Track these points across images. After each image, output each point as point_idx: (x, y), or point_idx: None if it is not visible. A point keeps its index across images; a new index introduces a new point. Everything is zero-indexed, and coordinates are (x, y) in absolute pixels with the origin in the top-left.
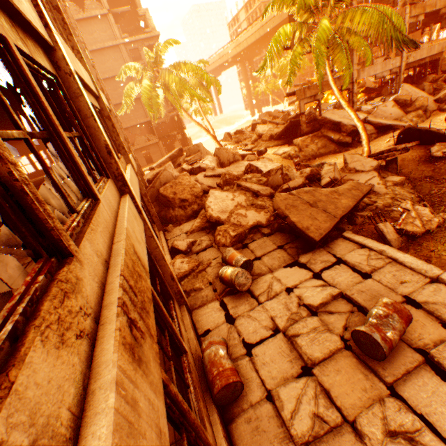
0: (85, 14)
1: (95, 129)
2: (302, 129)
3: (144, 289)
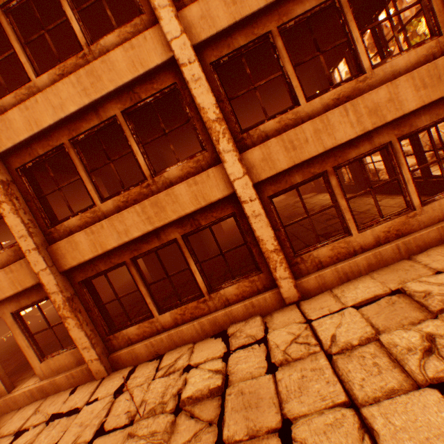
0: None
1: None
2: None
3: None
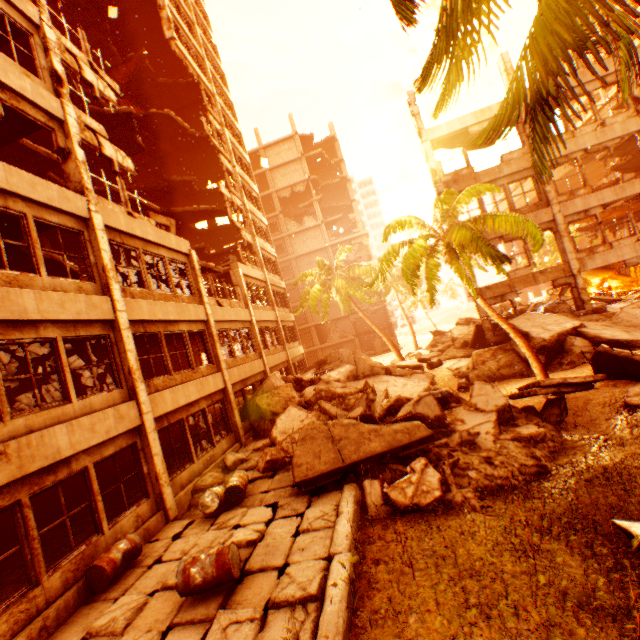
0: (301, 227)
1: (126, 358)
2: (487, 338)
3: (50, 452)
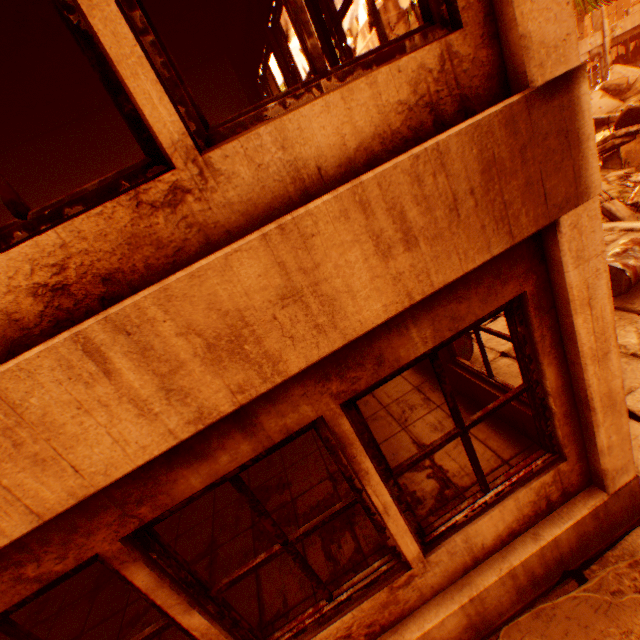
0: None
1: None
2: None
3: None
